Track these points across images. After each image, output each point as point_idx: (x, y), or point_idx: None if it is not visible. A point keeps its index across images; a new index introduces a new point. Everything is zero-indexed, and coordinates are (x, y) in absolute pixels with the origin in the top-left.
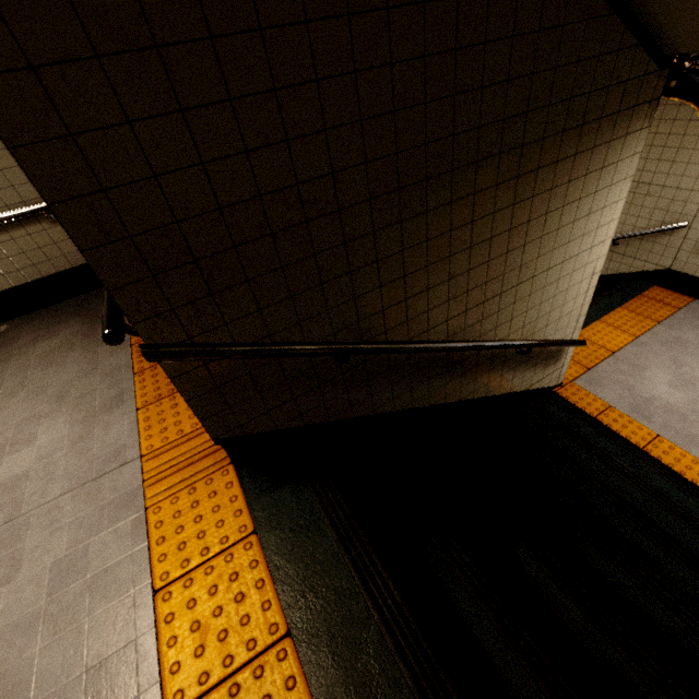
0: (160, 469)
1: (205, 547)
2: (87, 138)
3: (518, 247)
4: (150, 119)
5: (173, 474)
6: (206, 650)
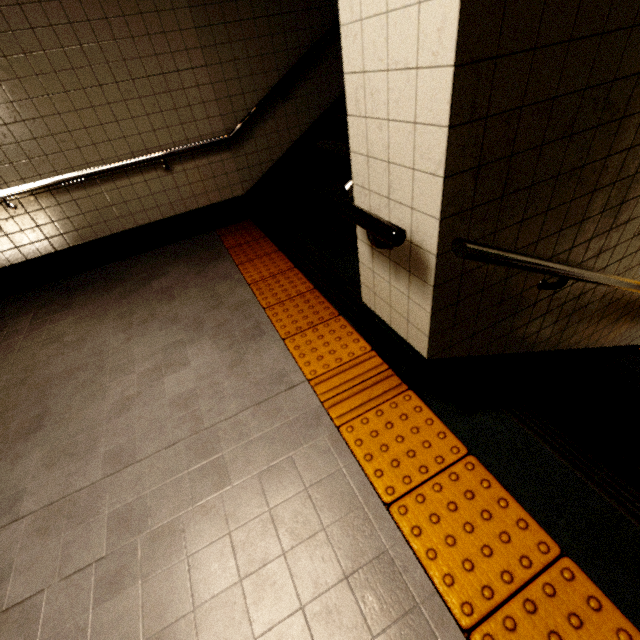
0: (333, 392)
1: (422, 466)
2: None
3: None
4: None
5: (350, 397)
6: (476, 564)
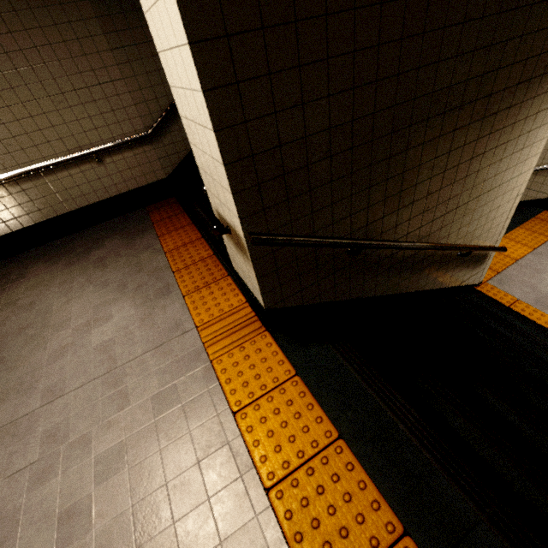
0: (213, 335)
1: (263, 385)
2: (245, 85)
3: (473, 172)
4: (281, 72)
5: (224, 338)
6: (283, 448)
